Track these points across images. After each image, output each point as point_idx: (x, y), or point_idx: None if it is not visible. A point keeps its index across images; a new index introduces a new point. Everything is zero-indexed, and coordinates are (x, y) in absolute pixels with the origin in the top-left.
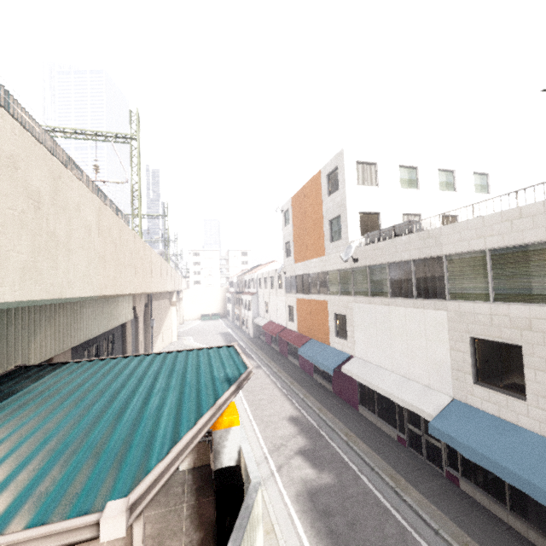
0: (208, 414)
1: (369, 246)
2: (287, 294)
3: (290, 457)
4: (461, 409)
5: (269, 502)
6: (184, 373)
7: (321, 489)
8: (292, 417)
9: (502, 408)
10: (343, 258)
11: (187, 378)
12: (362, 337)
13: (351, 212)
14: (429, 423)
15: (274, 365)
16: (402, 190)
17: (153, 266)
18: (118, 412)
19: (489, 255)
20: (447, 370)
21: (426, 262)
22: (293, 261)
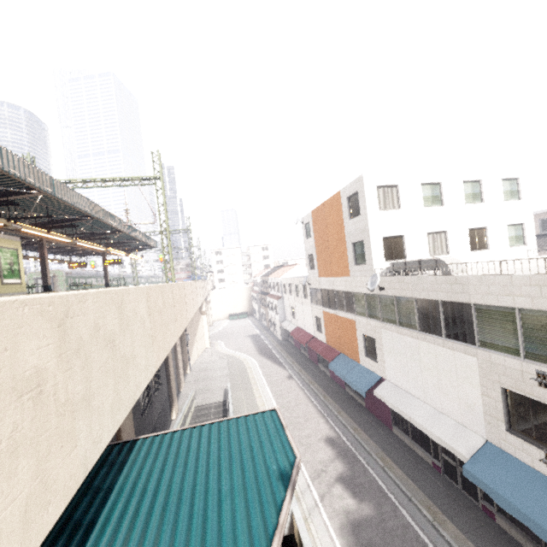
0: (276, 540)
1: (395, 278)
2: (314, 305)
3: (331, 485)
4: (494, 453)
5: (316, 535)
6: (241, 461)
7: (362, 521)
8: (328, 438)
9: (535, 460)
10: (369, 286)
11: (245, 469)
12: (392, 363)
13: (374, 239)
14: (463, 466)
15: (305, 375)
16: (425, 209)
17: (187, 297)
18: (201, 530)
19: (518, 314)
20: (479, 413)
21: (454, 305)
22: (317, 274)
